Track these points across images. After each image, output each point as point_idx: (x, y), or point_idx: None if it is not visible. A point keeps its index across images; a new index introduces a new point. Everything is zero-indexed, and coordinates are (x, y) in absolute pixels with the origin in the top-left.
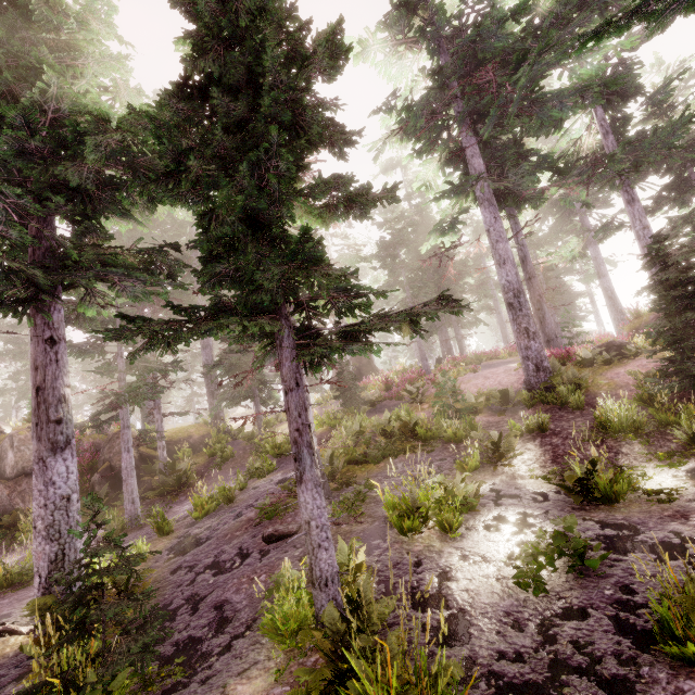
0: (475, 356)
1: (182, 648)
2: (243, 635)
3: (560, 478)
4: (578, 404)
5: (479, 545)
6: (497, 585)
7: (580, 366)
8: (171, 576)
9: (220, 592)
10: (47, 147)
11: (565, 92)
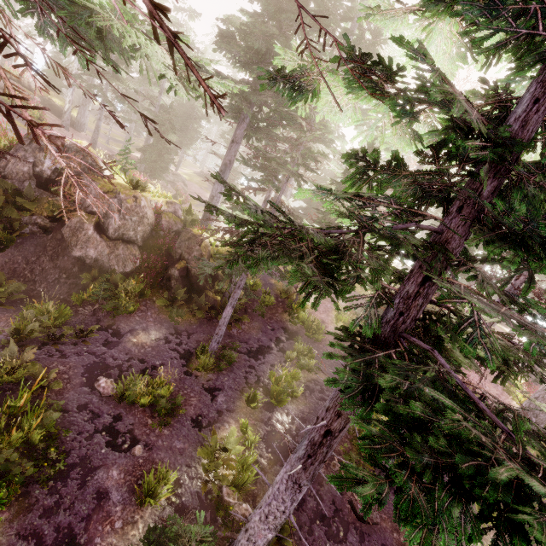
0: None
1: None
2: None
3: None
4: None
5: None
6: None
7: None
8: None
9: None
10: None
11: None
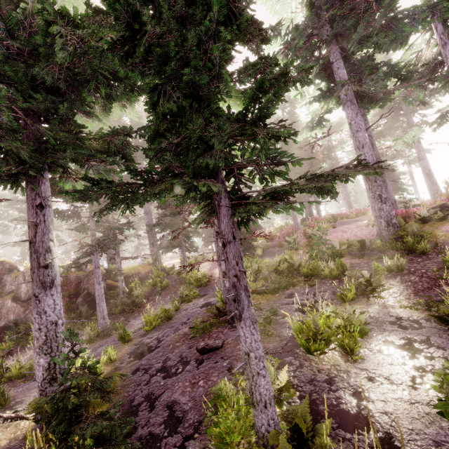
0: (332, 217)
1: (145, 444)
2: (193, 437)
3: (425, 308)
4: (424, 250)
5: (381, 368)
6: (414, 410)
7: (418, 222)
8: (132, 375)
9: (170, 393)
10: (26, 52)
11: (418, 9)
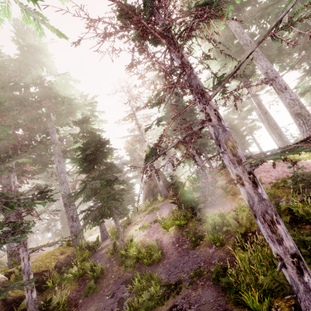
0: None
1: None
2: None
3: None
4: None
5: None
6: None
7: None
8: None
9: None
10: None
11: None
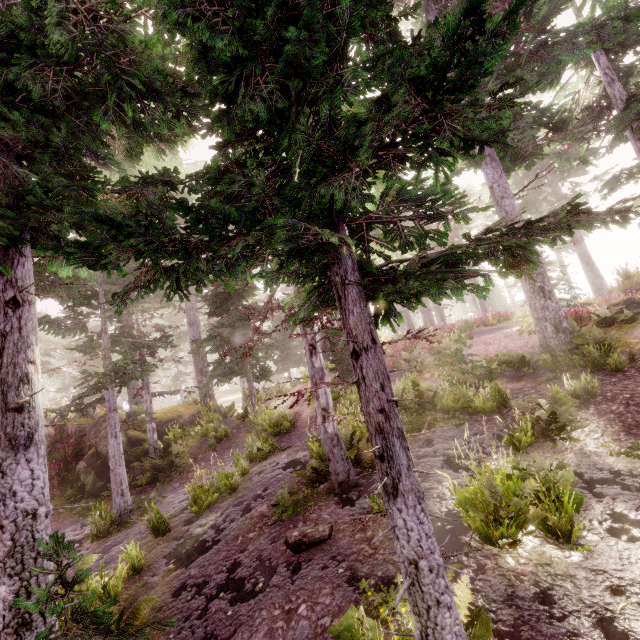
0: (465, 324)
1: None
2: None
3: None
4: (617, 365)
5: (630, 567)
6: None
7: (597, 326)
8: (173, 599)
9: (246, 634)
10: None
11: (580, 30)
